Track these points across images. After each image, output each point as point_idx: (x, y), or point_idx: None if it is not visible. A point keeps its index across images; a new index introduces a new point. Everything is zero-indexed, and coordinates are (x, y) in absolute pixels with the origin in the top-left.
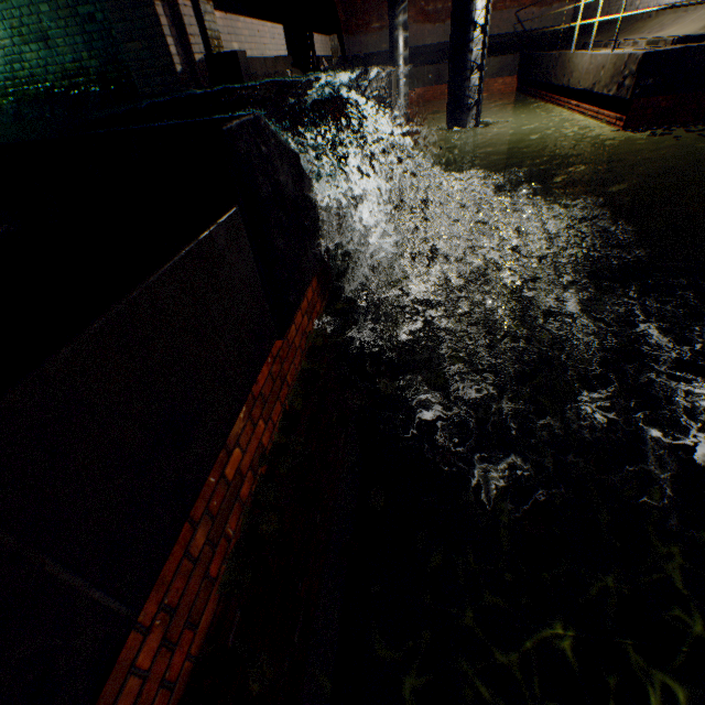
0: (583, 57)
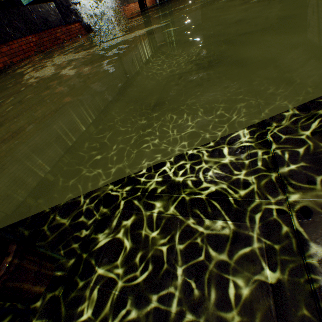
0: None
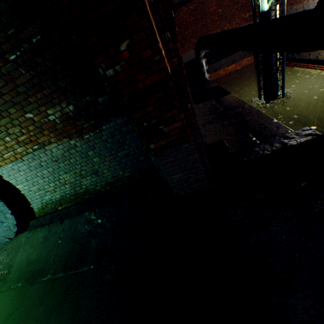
0: None
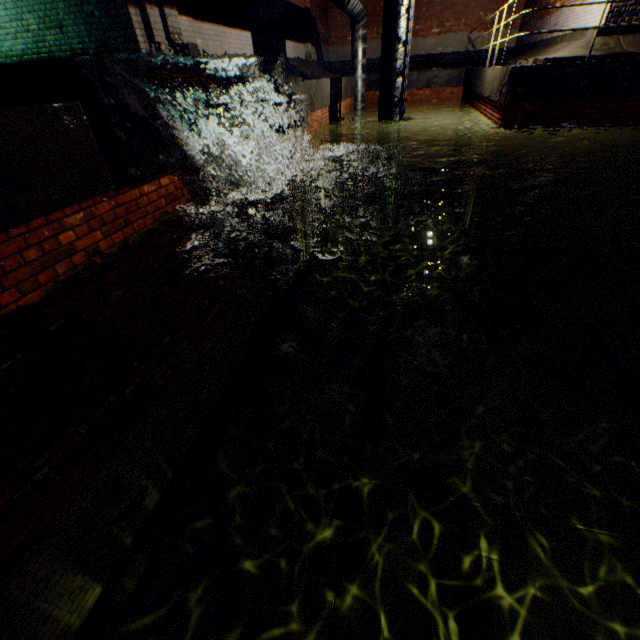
0: (489, 71)
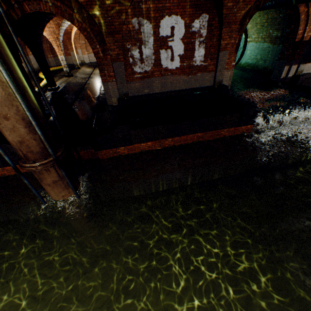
0: None
